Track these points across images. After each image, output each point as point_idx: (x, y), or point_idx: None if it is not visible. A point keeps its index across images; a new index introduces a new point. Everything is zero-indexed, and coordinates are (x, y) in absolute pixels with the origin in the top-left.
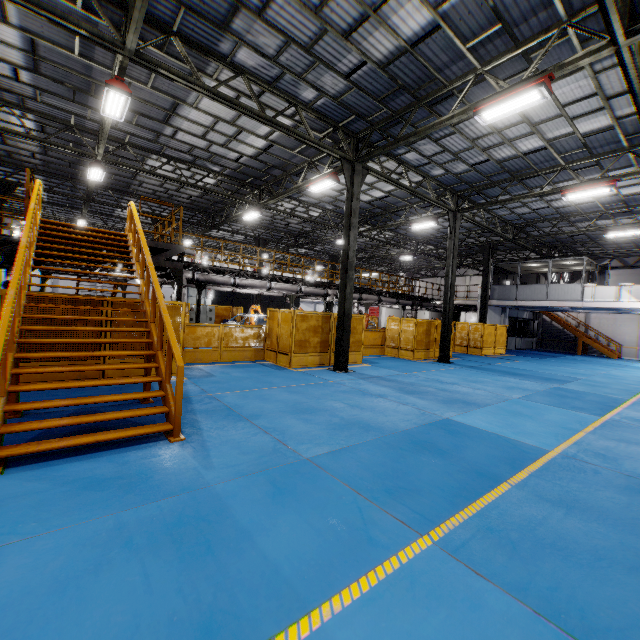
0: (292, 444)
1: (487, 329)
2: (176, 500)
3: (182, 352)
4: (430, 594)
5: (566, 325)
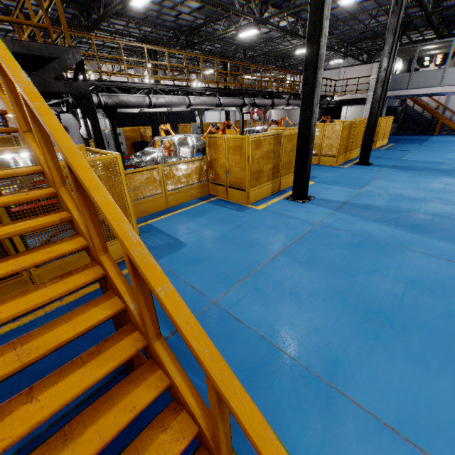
0: None
1: (382, 123)
2: None
3: (135, 224)
4: None
5: (430, 109)
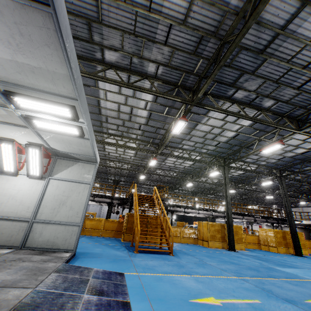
0: (205, 261)
1: None
2: (175, 262)
3: None
4: (231, 280)
5: None
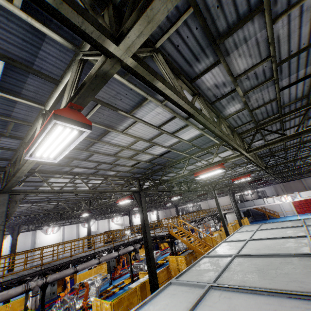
0: None
1: (244, 220)
2: None
3: None
4: None
5: (259, 209)
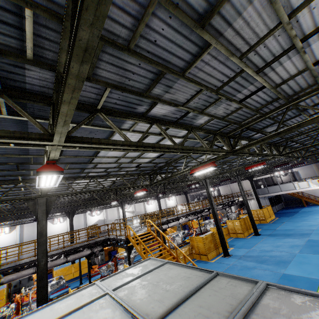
0: None
1: (264, 210)
2: None
3: None
4: None
5: (293, 194)
